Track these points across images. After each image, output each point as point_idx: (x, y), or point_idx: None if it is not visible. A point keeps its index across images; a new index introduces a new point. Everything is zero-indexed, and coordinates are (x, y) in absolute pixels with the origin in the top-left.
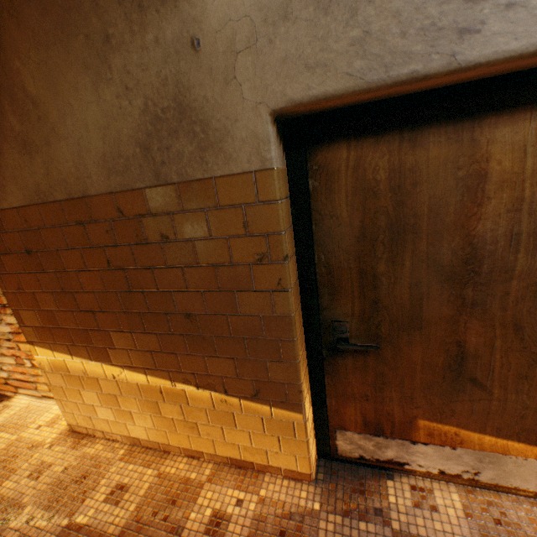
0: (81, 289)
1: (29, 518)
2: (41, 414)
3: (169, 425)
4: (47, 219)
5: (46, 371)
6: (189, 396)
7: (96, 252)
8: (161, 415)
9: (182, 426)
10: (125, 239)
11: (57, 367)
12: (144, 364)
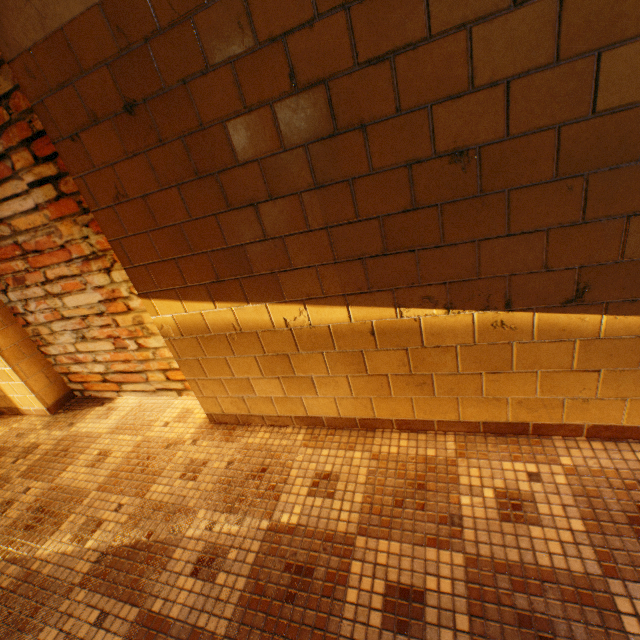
0: (232, 163)
1: (208, 525)
2: (162, 411)
3: (379, 388)
4: (160, 10)
5: (171, 338)
6: (425, 330)
7: (265, 61)
8: (366, 374)
9: (402, 386)
10: None
11: (189, 329)
12: (345, 288)
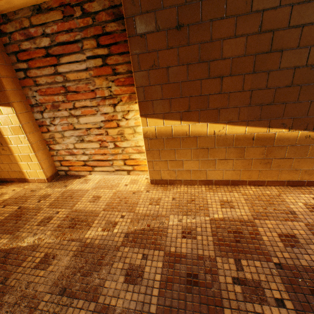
0: (218, 58)
1: (178, 220)
2: (119, 180)
3: (246, 165)
4: None
5: (149, 138)
6: (277, 138)
7: (251, 19)
8: (243, 158)
9: (258, 164)
10: (288, 1)
11: (161, 134)
12: (248, 118)
